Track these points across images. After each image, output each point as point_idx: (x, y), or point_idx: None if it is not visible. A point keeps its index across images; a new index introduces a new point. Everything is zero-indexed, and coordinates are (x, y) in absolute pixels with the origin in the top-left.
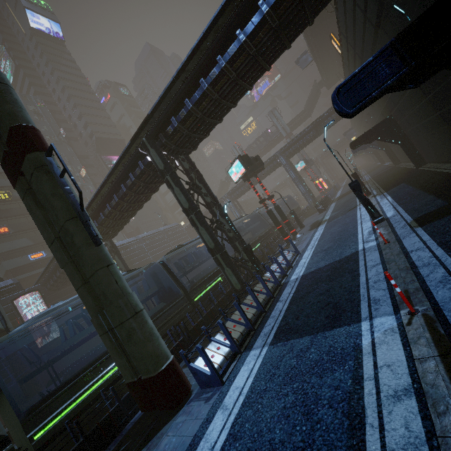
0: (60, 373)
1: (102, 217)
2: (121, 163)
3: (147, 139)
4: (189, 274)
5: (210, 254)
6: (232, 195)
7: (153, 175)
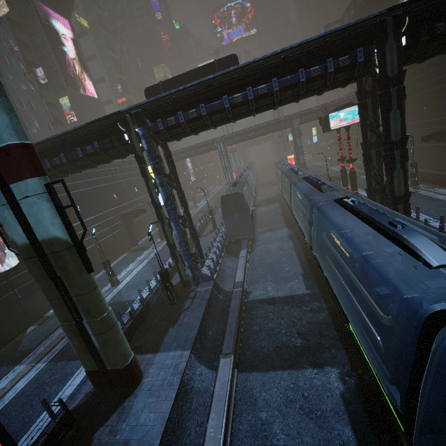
0: (372, 328)
1: (225, 104)
2: (326, 36)
3: (394, 22)
4: (229, 215)
5: (392, 202)
6: (228, 140)
7: (348, 78)
